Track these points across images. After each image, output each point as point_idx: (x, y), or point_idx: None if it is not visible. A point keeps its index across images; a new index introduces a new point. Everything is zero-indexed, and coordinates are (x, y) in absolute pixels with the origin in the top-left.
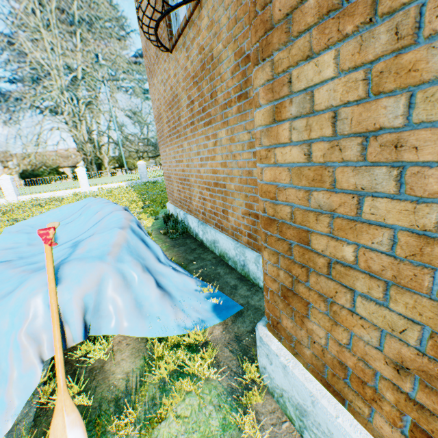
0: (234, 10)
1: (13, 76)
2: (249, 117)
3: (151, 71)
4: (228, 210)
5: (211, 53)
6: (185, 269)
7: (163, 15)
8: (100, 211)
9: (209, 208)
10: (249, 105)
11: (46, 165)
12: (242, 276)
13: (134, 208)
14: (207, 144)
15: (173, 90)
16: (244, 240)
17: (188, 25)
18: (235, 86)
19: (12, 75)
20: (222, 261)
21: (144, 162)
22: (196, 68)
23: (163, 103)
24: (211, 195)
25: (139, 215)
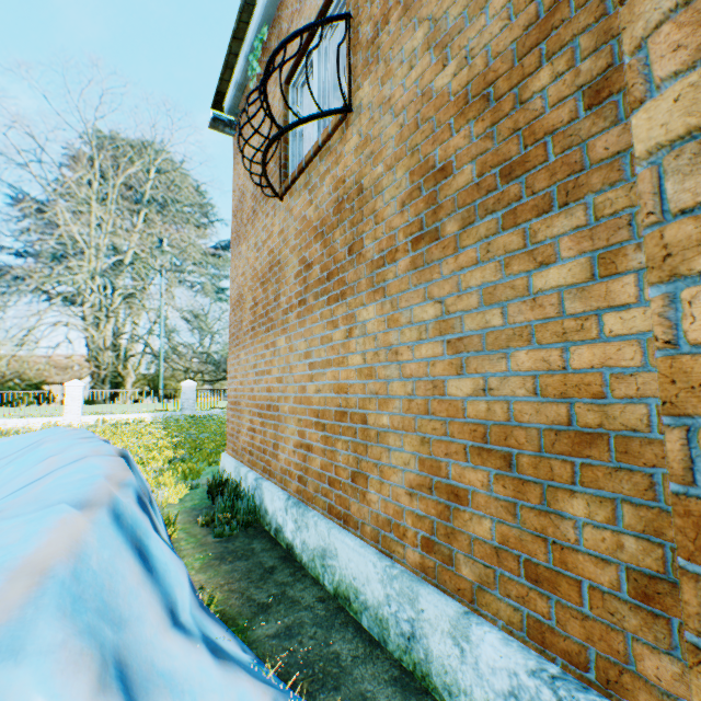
0: (415, 110)
1: (22, 243)
2: (439, 272)
3: (240, 235)
4: (367, 474)
5: (359, 184)
6: (243, 643)
7: (284, 130)
8: (56, 454)
9: (318, 467)
10: (442, 248)
11: (20, 375)
12: (405, 674)
13: (153, 460)
14: (331, 335)
15: (274, 254)
16: (411, 557)
17: (319, 156)
18: (409, 223)
19: (22, 242)
20: (343, 610)
21: (194, 382)
22: (324, 212)
23: (252, 278)
24: (326, 438)
25: (159, 474)
